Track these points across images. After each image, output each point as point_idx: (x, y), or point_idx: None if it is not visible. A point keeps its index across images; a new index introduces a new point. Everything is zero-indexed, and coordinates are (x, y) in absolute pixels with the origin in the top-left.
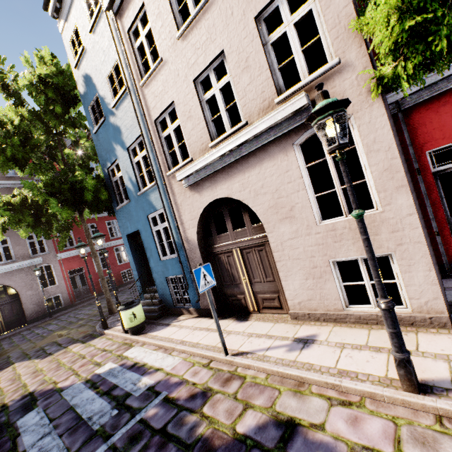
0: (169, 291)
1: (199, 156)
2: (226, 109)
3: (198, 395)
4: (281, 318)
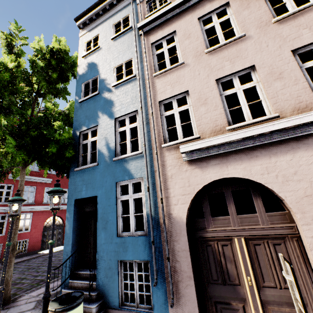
0: (117, 281)
1: (209, 135)
2: (247, 104)
3: None
4: None
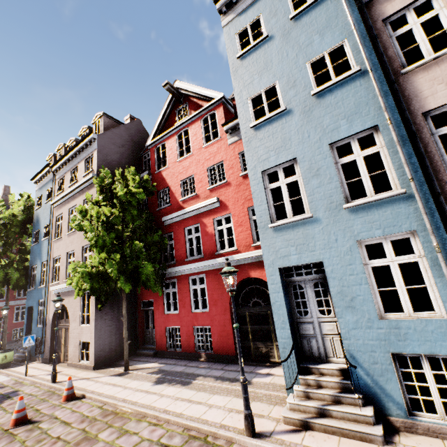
0: (35, 345)
1: (61, 282)
2: None
3: (2, 387)
4: (66, 365)
